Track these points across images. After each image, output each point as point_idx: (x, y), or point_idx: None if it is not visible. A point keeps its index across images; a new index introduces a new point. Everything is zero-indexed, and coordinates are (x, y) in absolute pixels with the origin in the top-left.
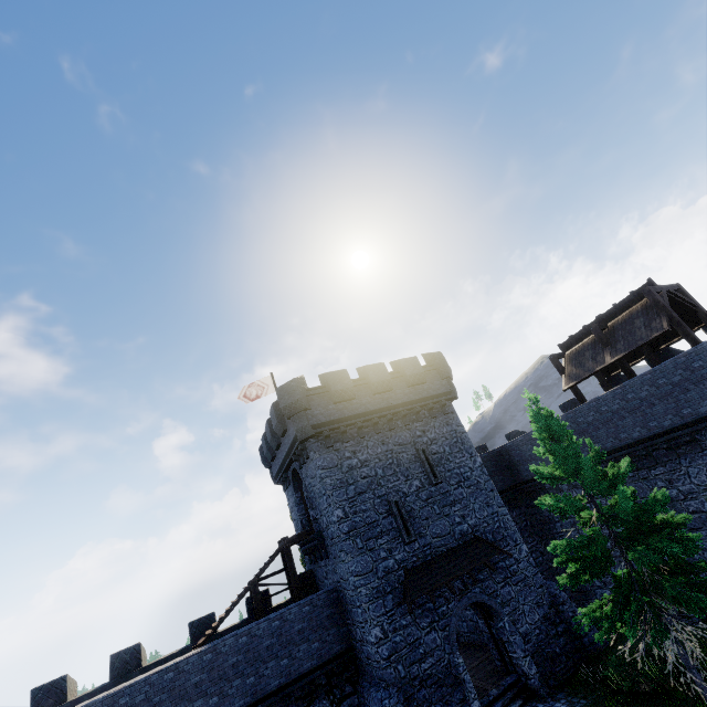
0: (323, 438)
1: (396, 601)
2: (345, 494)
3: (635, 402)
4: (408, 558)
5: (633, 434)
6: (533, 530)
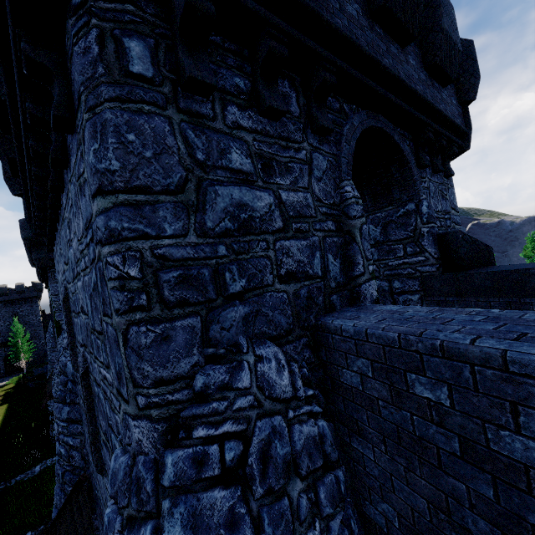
0: None
1: None
2: None
3: None
4: None
5: None
6: None
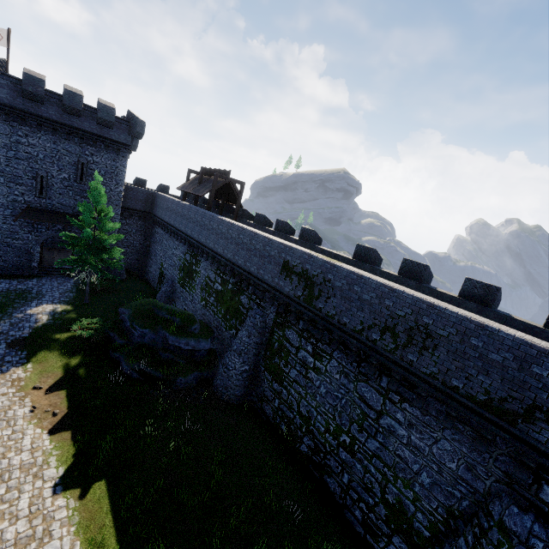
0: (4, 112)
1: (13, 214)
2: (5, 153)
3: (183, 214)
4: (34, 203)
5: (177, 225)
6: (144, 234)
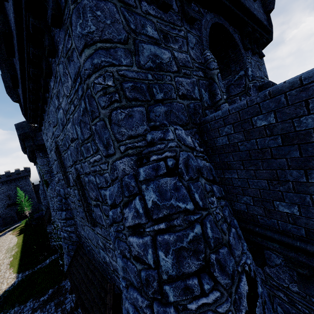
0: None
1: (5, 208)
2: None
3: None
4: (9, 203)
5: None
6: None
